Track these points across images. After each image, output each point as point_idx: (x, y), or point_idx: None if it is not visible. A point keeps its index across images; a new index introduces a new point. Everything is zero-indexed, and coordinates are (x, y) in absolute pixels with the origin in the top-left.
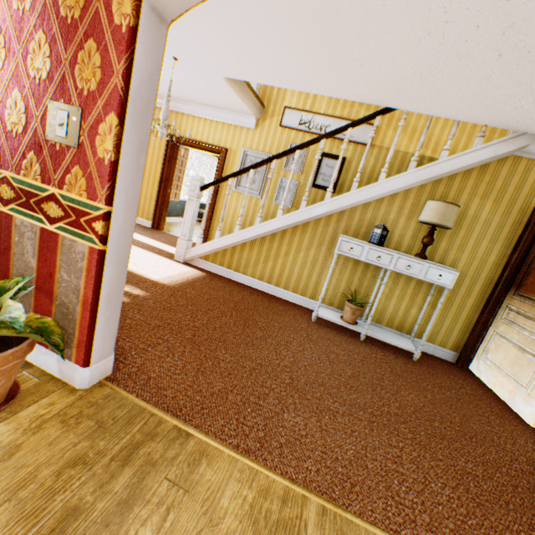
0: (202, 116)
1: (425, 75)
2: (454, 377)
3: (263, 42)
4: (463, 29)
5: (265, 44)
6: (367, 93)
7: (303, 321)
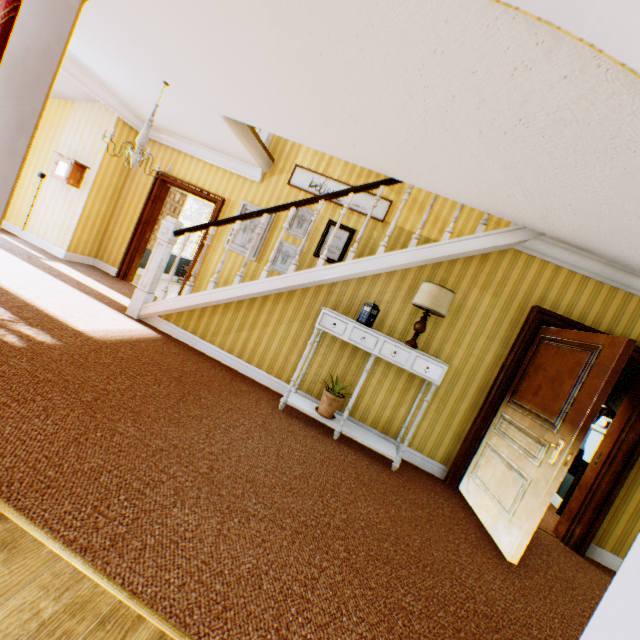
0: (202, 158)
1: (419, 145)
2: (435, 495)
3: (255, 78)
4: (441, 97)
5: (257, 82)
6: (368, 157)
7: (268, 407)
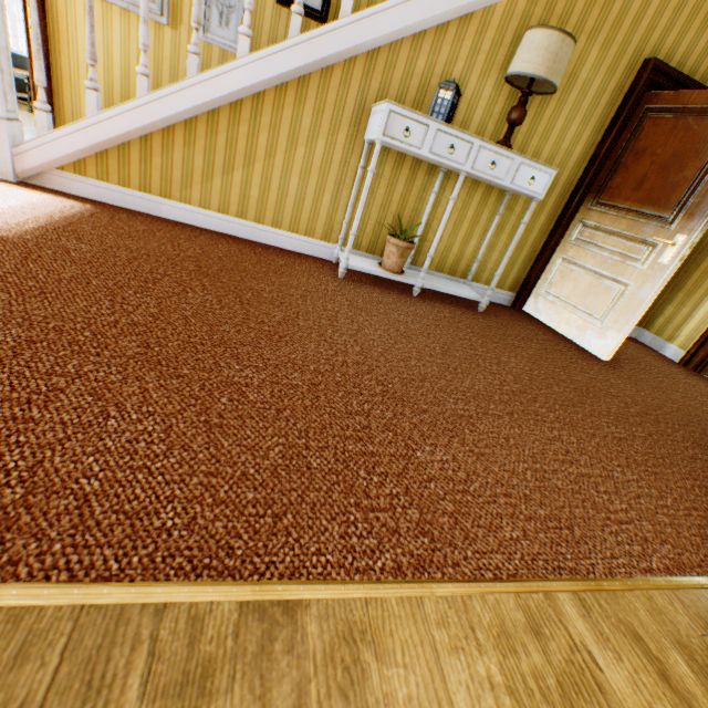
0: None
1: None
2: (523, 324)
3: None
4: None
5: None
6: None
7: (329, 280)
